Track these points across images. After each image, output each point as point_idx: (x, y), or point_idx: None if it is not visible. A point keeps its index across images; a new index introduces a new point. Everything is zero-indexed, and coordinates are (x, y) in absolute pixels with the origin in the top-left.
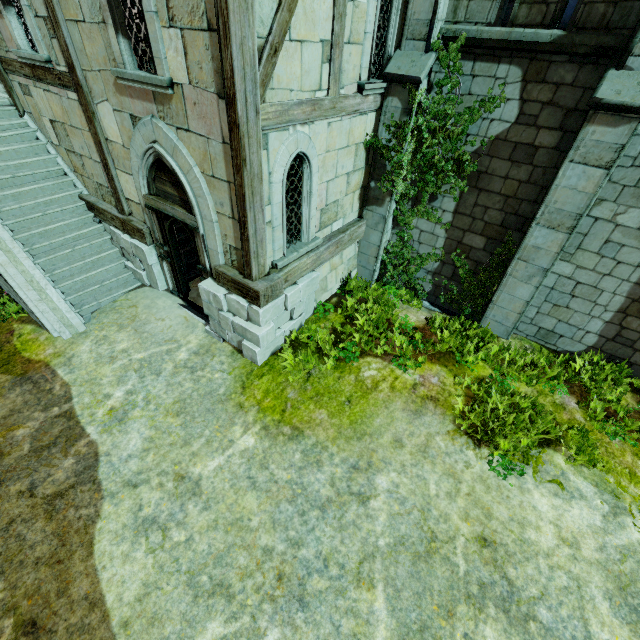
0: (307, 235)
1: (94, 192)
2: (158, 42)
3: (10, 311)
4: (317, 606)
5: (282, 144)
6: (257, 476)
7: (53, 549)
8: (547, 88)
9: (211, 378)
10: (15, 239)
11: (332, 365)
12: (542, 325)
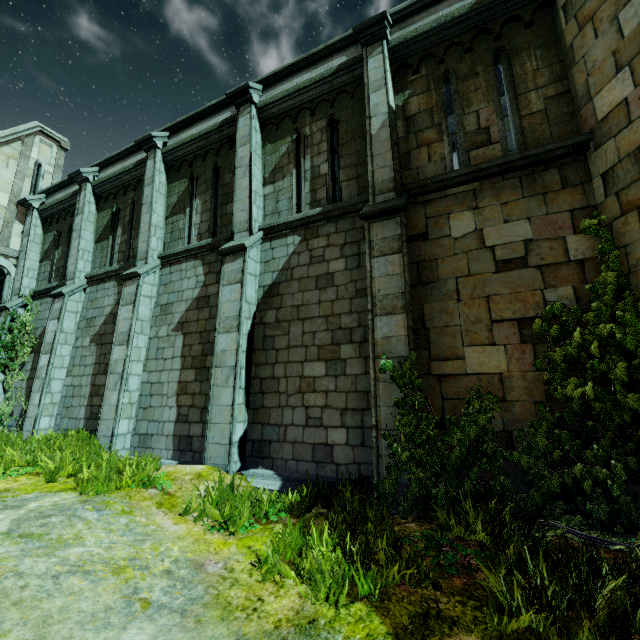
0: None
1: None
2: None
3: None
4: None
5: None
6: None
7: None
8: None
9: None
10: None
11: None
12: (63, 427)
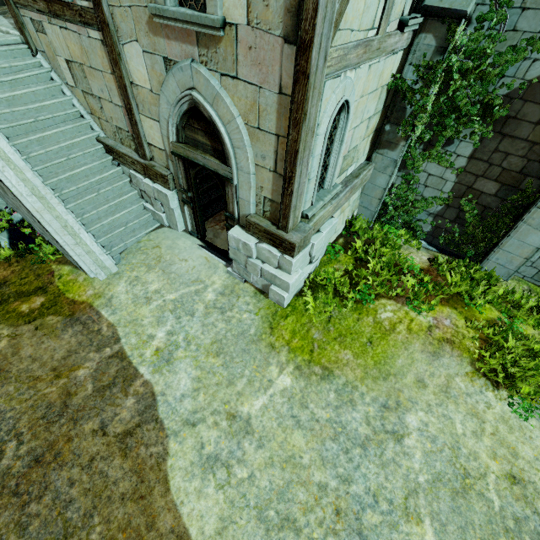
0: (330, 183)
1: (112, 135)
2: None
3: (47, 252)
4: (375, 539)
5: (332, 92)
6: (299, 415)
7: (134, 485)
8: None
9: (240, 318)
10: (45, 185)
11: (350, 307)
12: None
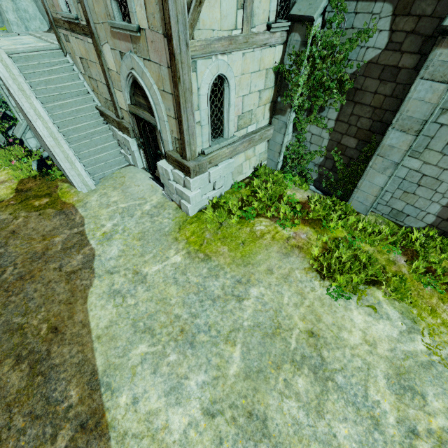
0: (227, 133)
1: (104, 104)
2: (131, 1)
3: (57, 175)
4: (200, 348)
5: (207, 68)
6: (179, 278)
7: (68, 297)
8: (411, 20)
9: (161, 222)
10: (59, 132)
11: (236, 220)
12: (394, 206)
